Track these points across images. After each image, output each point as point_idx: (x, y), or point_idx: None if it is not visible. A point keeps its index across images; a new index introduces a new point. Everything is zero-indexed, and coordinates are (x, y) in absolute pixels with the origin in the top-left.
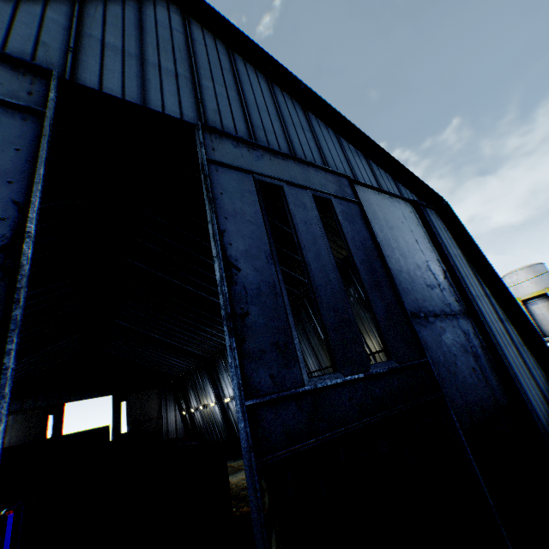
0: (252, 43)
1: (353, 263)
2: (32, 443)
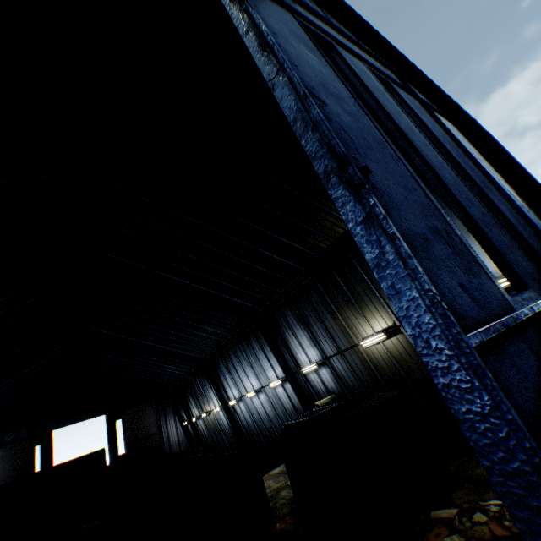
0: None
1: (448, 155)
2: (12, 482)
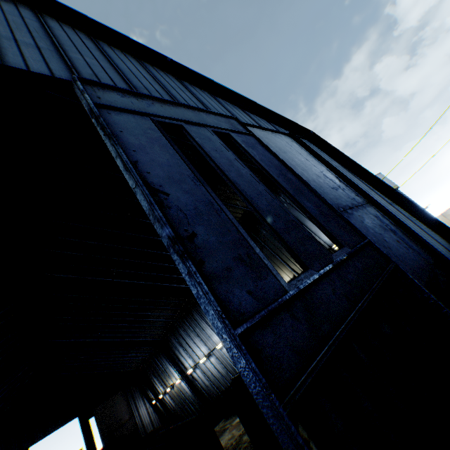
0: (111, 30)
1: (272, 178)
2: None
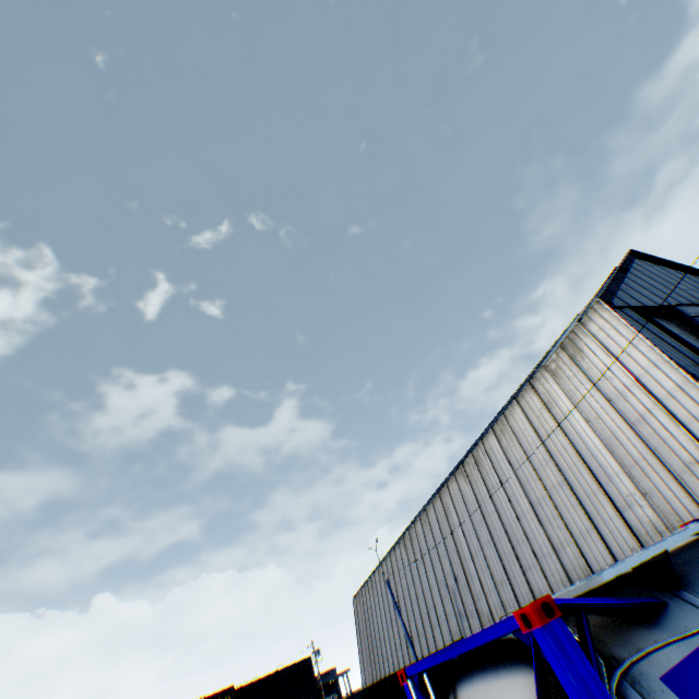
0: (676, 263)
1: None
2: None
